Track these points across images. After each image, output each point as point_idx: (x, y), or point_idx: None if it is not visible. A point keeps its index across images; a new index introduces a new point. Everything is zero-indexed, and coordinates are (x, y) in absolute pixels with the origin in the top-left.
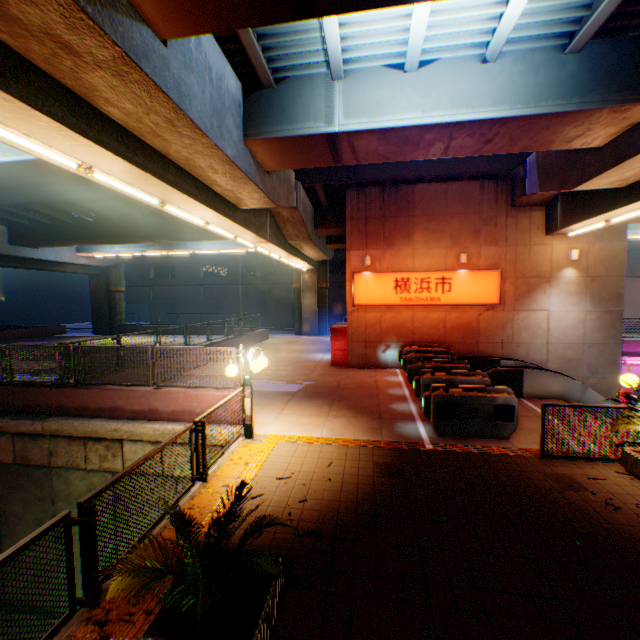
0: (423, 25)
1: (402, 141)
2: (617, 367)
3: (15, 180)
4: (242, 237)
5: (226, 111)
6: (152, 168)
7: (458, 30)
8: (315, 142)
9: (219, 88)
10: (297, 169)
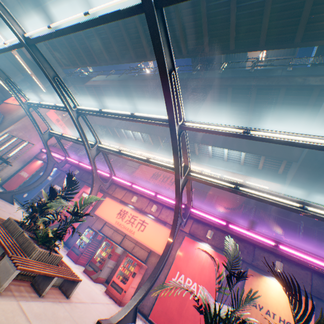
0: None
1: None
2: (17, 122)
3: None
4: (0, 80)
5: None
6: None
7: None
8: None
9: None
10: None
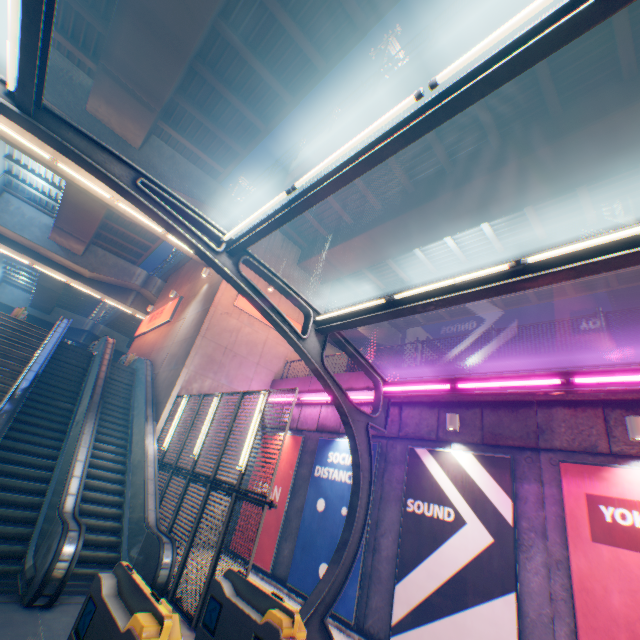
0: (45, 182)
1: (72, 221)
2: (188, 357)
3: (56, 281)
4: (110, 300)
5: (35, 227)
6: (7, 244)
7: (60, 180)
8: (60, 231)
9: (32, 220)
10: (85, 250)
